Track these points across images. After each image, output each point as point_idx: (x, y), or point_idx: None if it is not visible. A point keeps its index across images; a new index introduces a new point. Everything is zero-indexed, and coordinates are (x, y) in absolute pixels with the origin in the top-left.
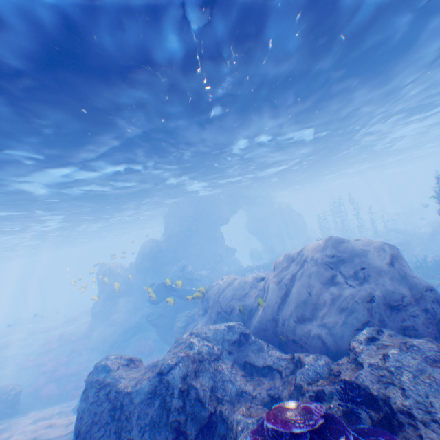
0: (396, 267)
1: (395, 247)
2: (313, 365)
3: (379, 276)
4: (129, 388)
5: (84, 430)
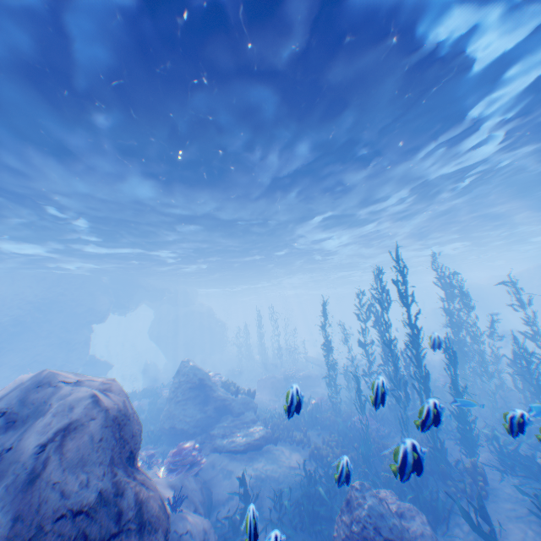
0: (43, 459)
1: (105, 406)
2: None
3: (0, 480)
4: None
5: None
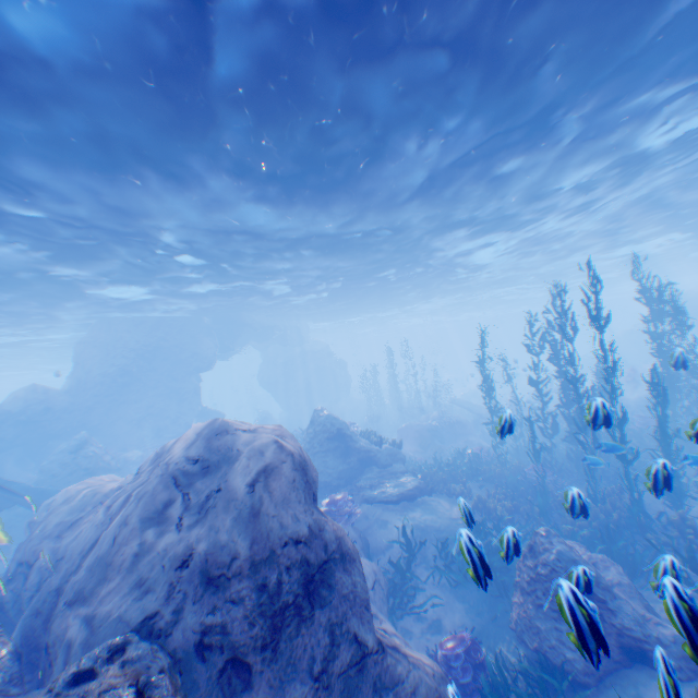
0: (256, 496)
1: (290, 451)
2: None
3: (225, 513)
4: None
5: None
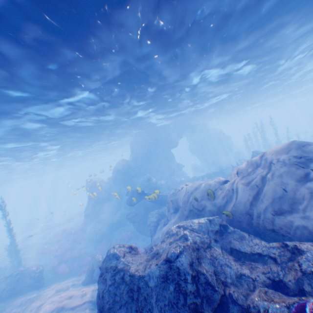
0: None
1: None
2: None
3: None
4: (141, 273)
5: (107, 307)
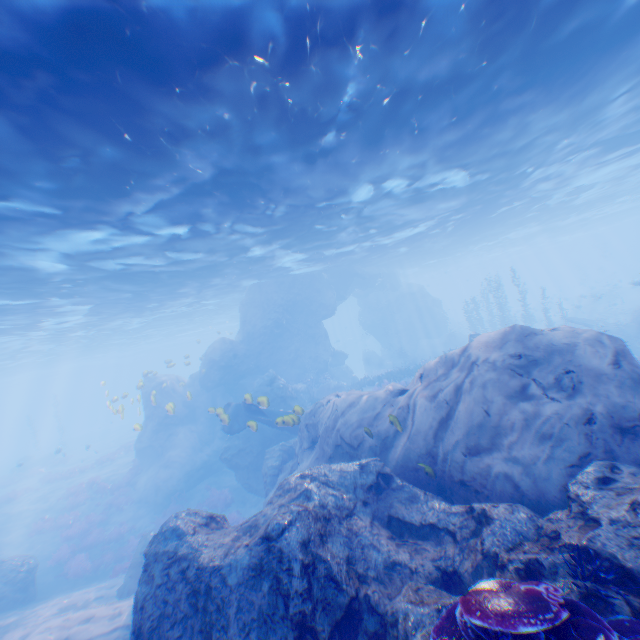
0: (626, 370)
1: (619, 339)
2: (510, 521)
3: (600, 384)
4: (217, 561)
5: (149, 628)
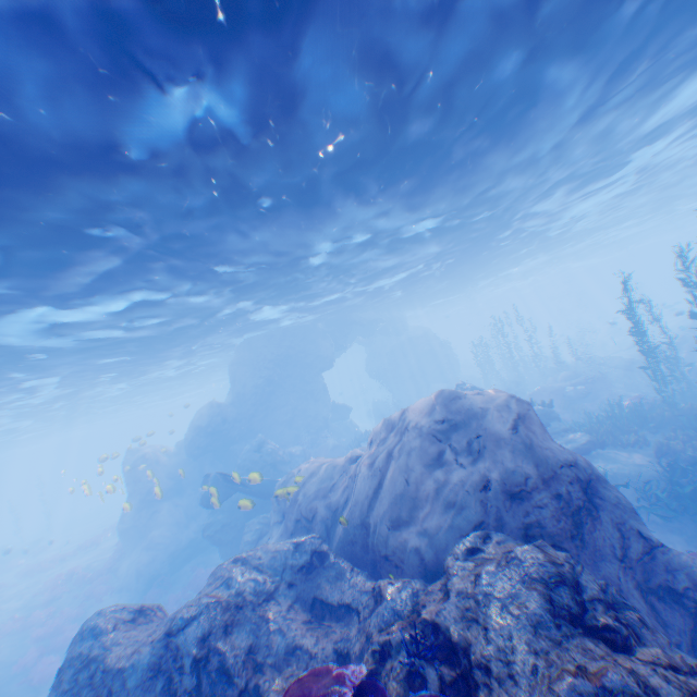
0: (521, 434)
1: (526, 401)
2: (391, 598)
3: (499, 449)
4: (123, 661)
5: None
